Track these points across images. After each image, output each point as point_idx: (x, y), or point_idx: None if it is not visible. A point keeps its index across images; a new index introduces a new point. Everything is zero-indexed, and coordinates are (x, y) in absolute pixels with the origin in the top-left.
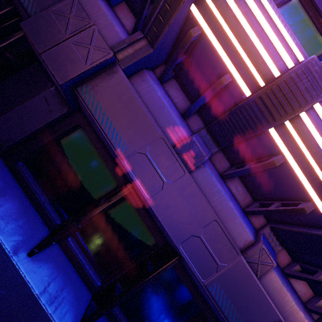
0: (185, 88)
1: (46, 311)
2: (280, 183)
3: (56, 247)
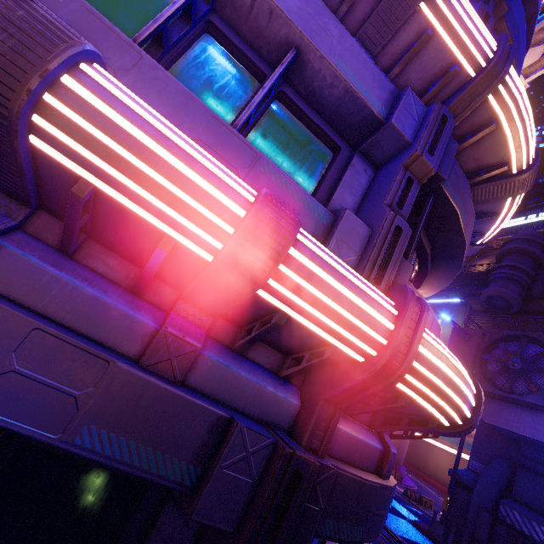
0: None
1: None
2: (129, 225)
3: None
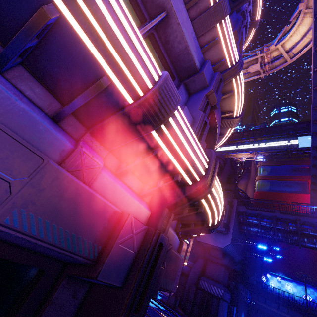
0: None
1: None
2: (73, 61)
3: None
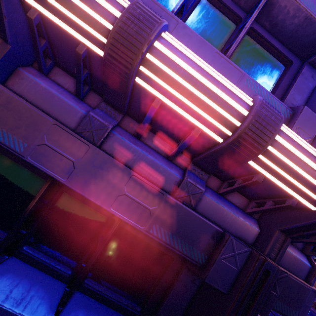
0: (69, 72)
1: (14, 312)
2: (173, 122)
3: (12, 260)
